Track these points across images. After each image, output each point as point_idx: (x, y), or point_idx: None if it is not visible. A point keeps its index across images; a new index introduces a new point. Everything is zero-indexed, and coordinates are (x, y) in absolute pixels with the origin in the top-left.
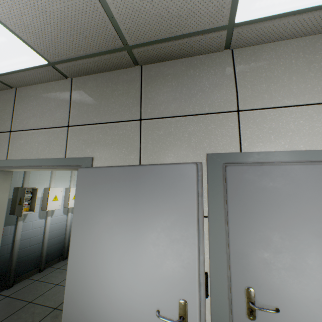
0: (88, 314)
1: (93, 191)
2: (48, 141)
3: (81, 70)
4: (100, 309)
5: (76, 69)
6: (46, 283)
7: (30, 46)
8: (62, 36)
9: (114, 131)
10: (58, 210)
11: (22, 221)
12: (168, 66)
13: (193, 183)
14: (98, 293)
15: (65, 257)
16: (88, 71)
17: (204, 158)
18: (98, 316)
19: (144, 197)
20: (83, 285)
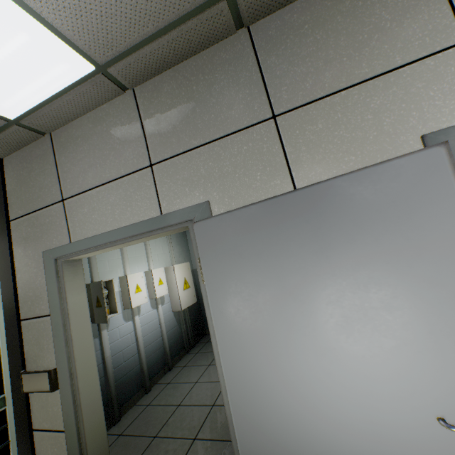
0: (287, 443)
1: (234, 251)
2: (125, 197)
3: (147, 67)
4: (309, 432)
5: (140, 68)
6: (163, 406)
7: (67, 39)
8: (118, 0)
9: (232, 149)
10: (144, 305)
11: (106, 330)
12: (298, 10)
13: (449, 182)
14: (297, 408)
15: (170, 366)
16: (159, 66)
17: (418, 146)
18: (309, 443)
19: (341, 236)
20: (262, 400)
